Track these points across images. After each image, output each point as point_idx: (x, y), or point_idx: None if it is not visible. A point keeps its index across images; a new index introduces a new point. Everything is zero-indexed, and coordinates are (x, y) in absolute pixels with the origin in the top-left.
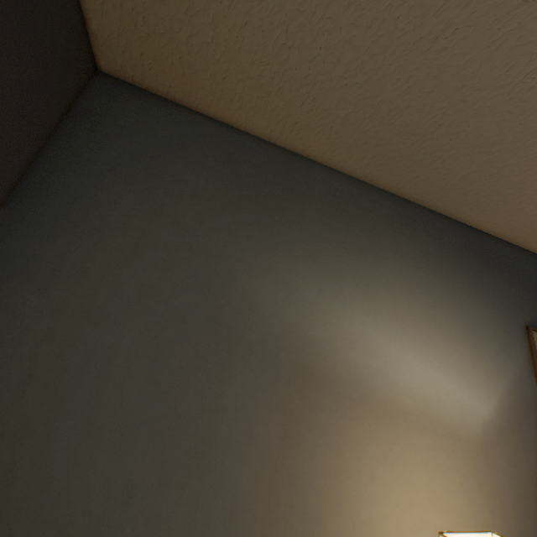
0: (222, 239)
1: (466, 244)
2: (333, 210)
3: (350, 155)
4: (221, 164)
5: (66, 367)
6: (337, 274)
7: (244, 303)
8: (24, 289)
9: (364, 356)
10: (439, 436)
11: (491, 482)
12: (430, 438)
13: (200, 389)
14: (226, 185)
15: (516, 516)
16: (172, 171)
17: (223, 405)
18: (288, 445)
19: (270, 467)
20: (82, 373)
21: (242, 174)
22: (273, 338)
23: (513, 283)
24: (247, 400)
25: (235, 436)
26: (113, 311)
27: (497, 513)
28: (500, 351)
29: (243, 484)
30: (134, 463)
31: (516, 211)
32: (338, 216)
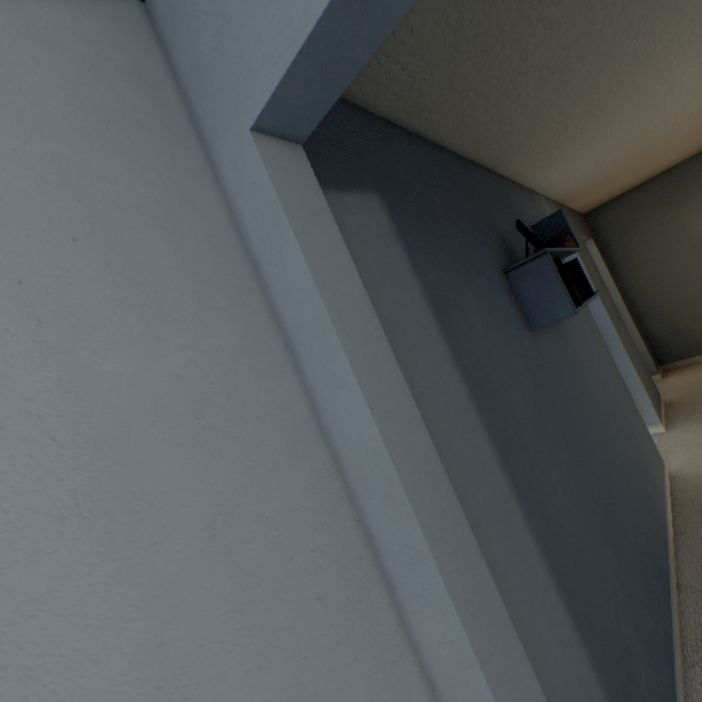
0: (672, 224)
1: None
2: None
3: None
4: (647, 202)
5: (658, 280)
6: None
7: (697, 235)
8: (632, 274)
9: None
10: None
11: None
12: None
13: (701, 263)
14: (657, 207)
15: None
16: (635, 220)
17: None
18: None
19: None
20: (663, 279)
21: (658, 198)
22: None
23: None
24: None
25: None
26: (657, 264)
27: None
28: None
29: None
30: (695, 286)
31: None
32: None
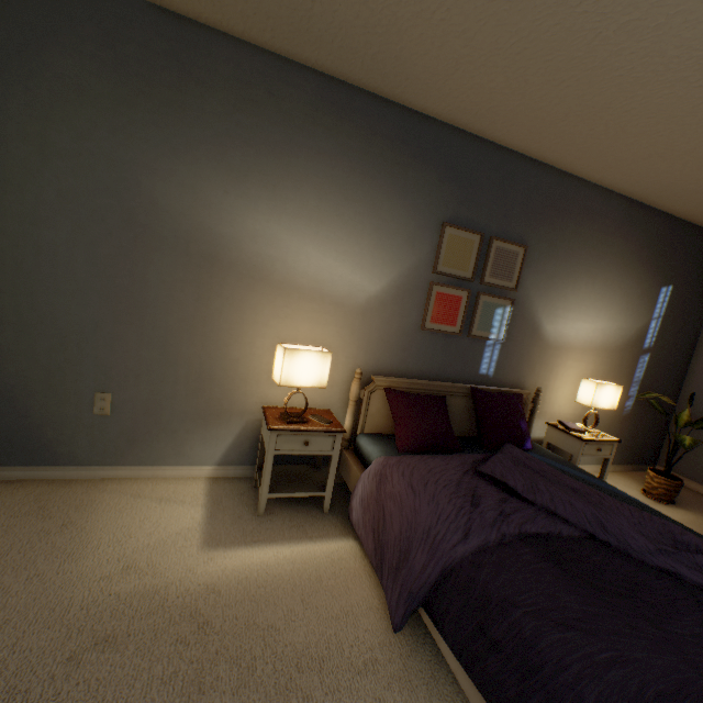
0: (122, 144)
1: (402, 135)
2: (241, 101)
3: (249, 27)
4: (101, 47)
5: (26, 254)
6: (244, 176)
7: (154, 205)
8: None
9: (267, 248)
10: (326, 305)
11: (363, 333)
12: (318, 305)
13: (129, 270)
14: (114, 78)
15: (377, 351)
16: (49, 64)
17: (149, 281)
18: (202, 305)
19: (190, 317)
20: (39, 259)
21: (128, 60)
22: (183, 234)
23: (448, 179)
24: (168, 278)
25: (162, 299)
26: (44, 214)
27: (363, 349)
28: (405, 245)
29: (172, 325)
30: (95, 311)
31: (445, 98)
32: (247, 108)
